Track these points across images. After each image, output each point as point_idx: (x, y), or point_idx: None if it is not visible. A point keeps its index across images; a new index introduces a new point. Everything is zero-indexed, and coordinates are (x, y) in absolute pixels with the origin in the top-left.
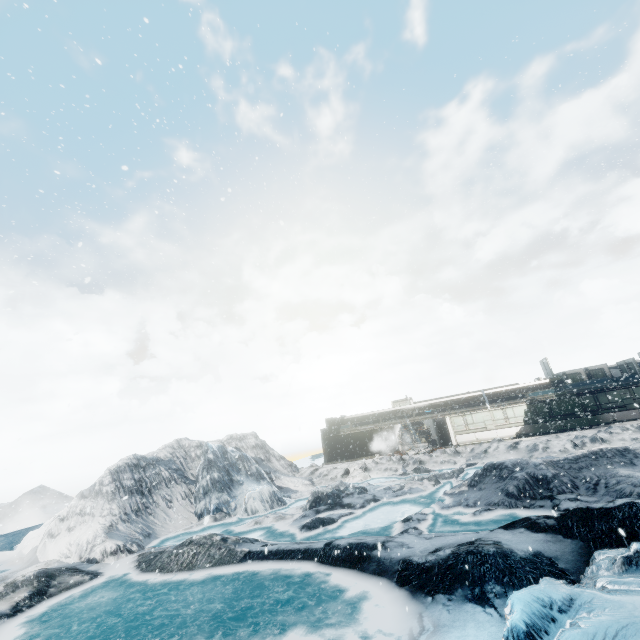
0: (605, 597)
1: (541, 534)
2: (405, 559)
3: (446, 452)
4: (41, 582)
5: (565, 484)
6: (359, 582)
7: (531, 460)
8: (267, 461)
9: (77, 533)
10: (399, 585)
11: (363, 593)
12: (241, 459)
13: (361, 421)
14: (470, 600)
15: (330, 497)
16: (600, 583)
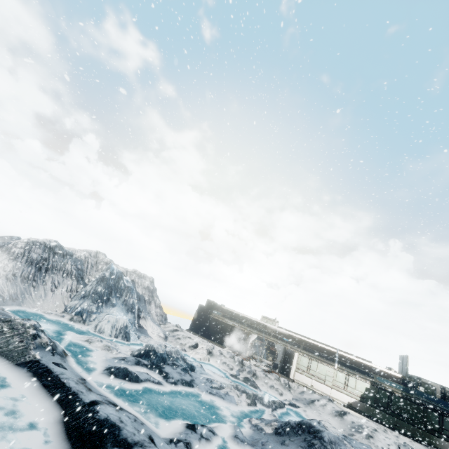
0: None
1: None
2: None
3: (279, 380)
4: None
5: None
6: None
7: None
8: (147, 303)
9: None
10: None
11: None
12: (128, 289)
13: (231, 316)
14: None
15: (157, 357)
16: None
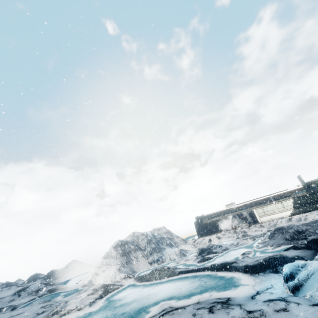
0: (316, 261)
1: (299, 250)
2: (245, 265)
3: (256, 226)
4: (104, 288)
5: (311, 232)
6: (229, 275)
7: (295, 224)
8: (172, 238)
9: (107, 272)
10: (244, 273)
11: (231, 277)
12: (162, 238)
13: (212, 216)
14: (272, 272)
15: (206, 250)
16: (317, 259)
